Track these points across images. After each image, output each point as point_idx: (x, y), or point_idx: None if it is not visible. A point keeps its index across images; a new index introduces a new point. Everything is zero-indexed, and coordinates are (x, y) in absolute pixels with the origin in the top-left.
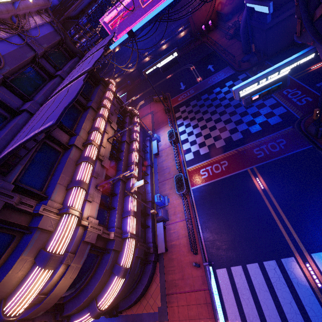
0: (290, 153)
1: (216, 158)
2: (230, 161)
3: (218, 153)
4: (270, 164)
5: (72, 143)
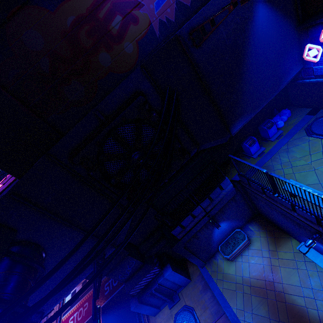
0: (121, 286)
1: (83, 300)
2: (90, 302)
3: (85, 292)
4: (109, 302)
5: None
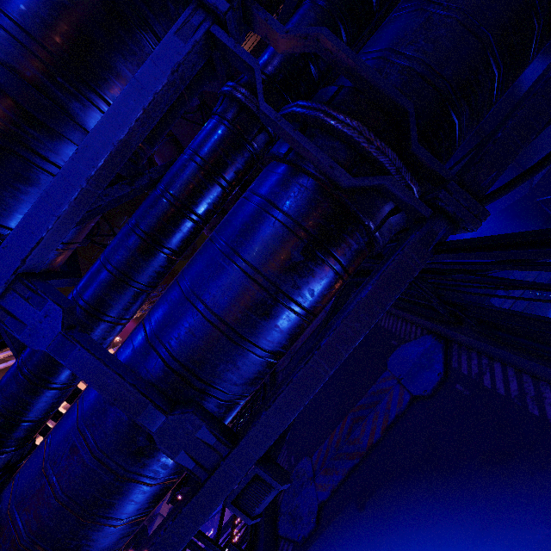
0: None
1: None
2: None
3: None
4: None
5: (158, 511)
